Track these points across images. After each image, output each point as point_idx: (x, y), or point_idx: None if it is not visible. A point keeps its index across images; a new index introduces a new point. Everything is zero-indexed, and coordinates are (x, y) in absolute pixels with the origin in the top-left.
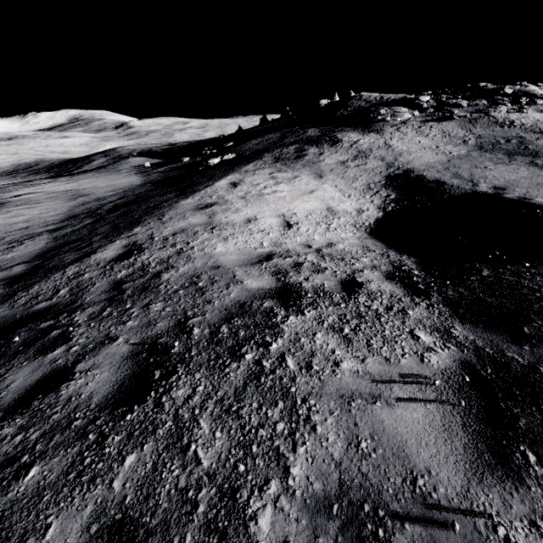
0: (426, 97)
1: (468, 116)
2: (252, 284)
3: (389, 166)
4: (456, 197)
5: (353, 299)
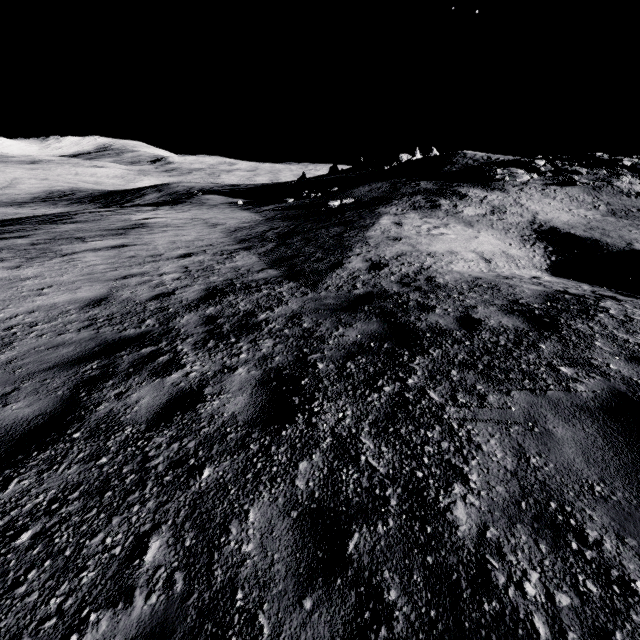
0: (542, 162)
1: (591, 184)
2: (533, 287)
3: (531, 223)
4: (615, 253)
5: (622, 301)
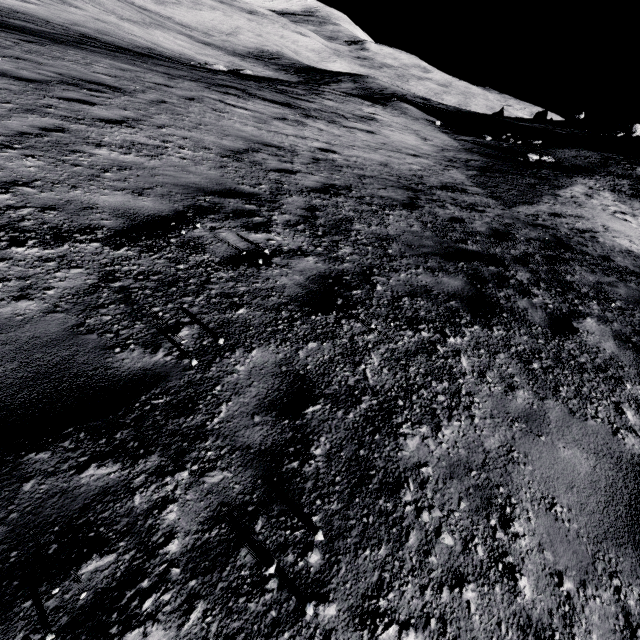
0: None
1: None
2: None
3: None
4: None
5: None
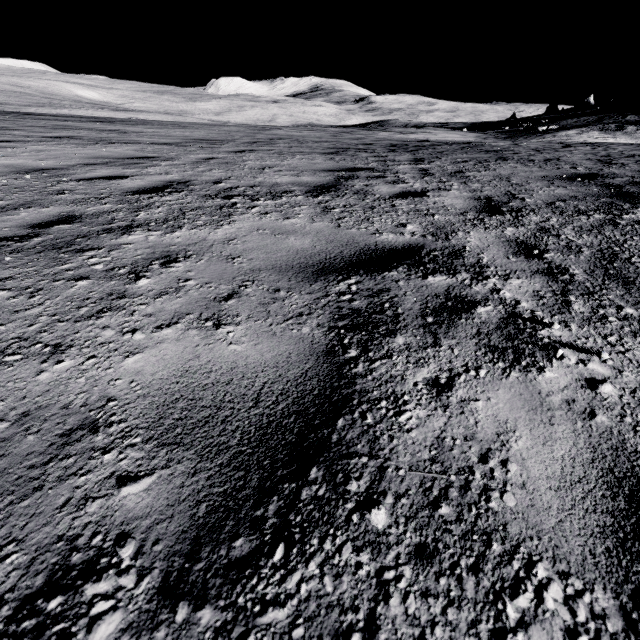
0: None
1: None
2: None
3: None
4: None
5: None
